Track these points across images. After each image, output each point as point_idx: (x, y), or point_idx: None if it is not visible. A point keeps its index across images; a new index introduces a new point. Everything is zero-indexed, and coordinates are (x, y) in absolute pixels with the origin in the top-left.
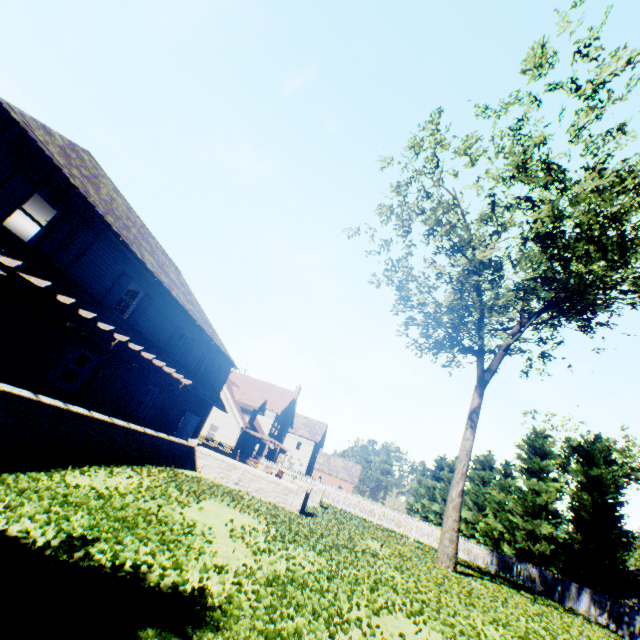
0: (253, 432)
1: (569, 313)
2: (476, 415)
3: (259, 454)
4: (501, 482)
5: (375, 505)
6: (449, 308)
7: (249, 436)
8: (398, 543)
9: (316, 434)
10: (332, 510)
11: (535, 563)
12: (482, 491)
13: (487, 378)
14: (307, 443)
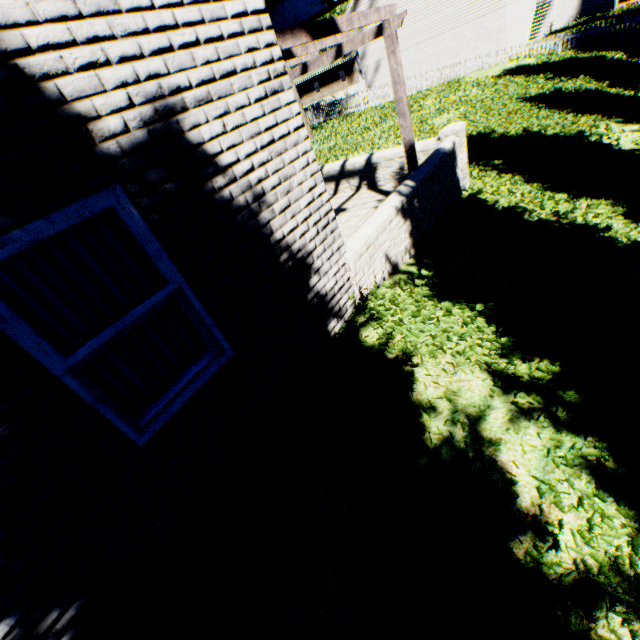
0: None
1: None
2: None
3: None
4: None
5: None
6: None
7: None
8: None
9: None
10: None
11: None
12: None
13: None
14: None
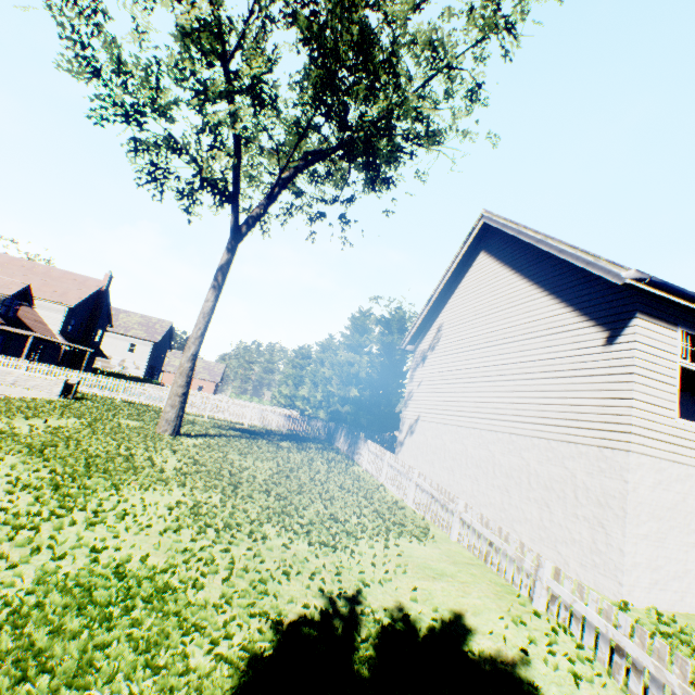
0: (3, 327)
1: (350, 159)
2: (223, 274)
3: (48, 358)
4: (333, 361)
5: (165, 391)
6: (154, 112)
7: (10, 335)
8: (142, 420)
9: (156, 334)
10: (84, 401)
11: (344, 421)
12: (320, 371)
13: (243, 231)
14: (144, 345)
